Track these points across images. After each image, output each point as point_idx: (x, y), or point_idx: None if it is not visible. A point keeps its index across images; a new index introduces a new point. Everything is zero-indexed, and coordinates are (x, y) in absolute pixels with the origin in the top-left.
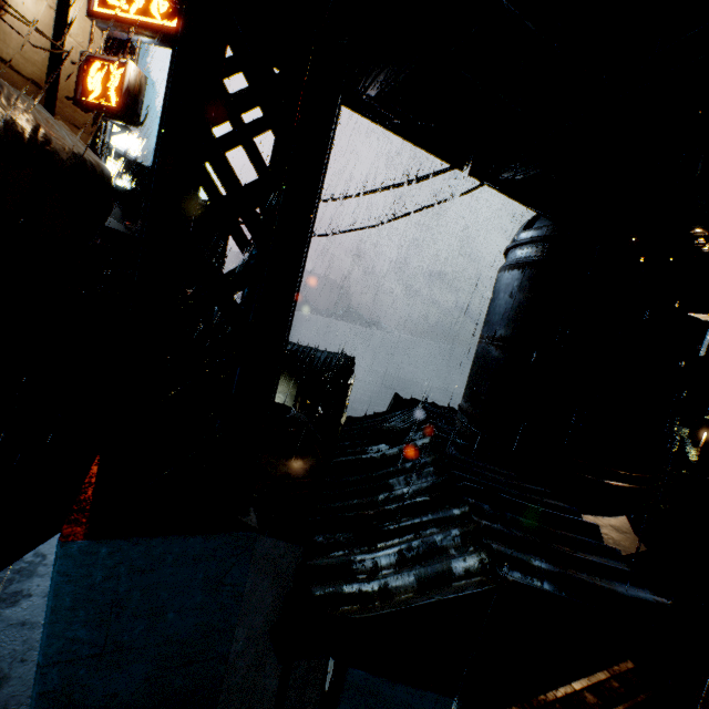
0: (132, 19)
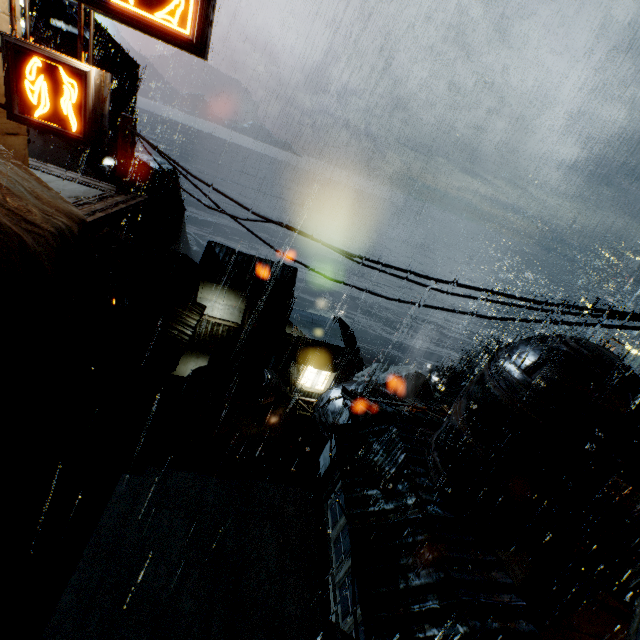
0: None
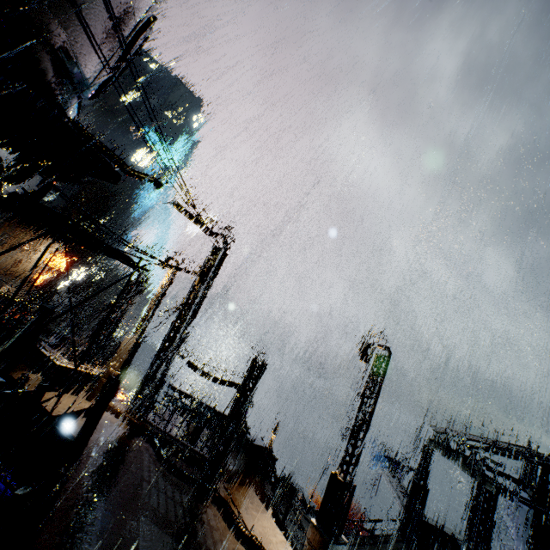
0: (51, 266)
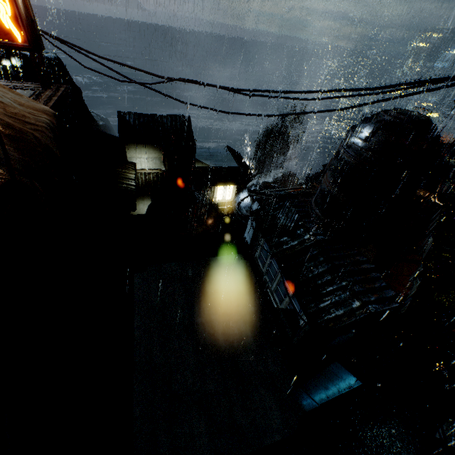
0: None
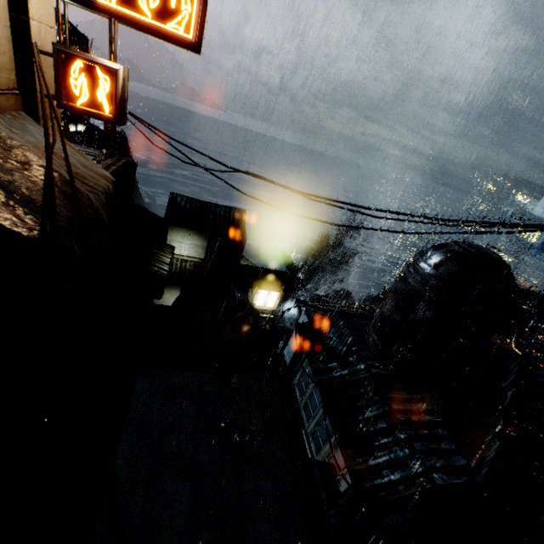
0: (116, 11)
